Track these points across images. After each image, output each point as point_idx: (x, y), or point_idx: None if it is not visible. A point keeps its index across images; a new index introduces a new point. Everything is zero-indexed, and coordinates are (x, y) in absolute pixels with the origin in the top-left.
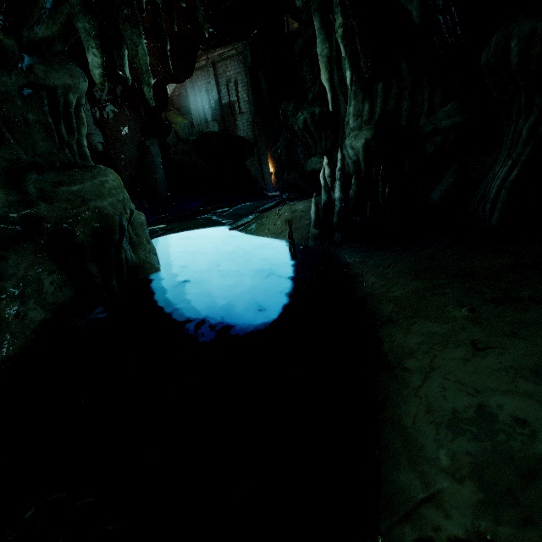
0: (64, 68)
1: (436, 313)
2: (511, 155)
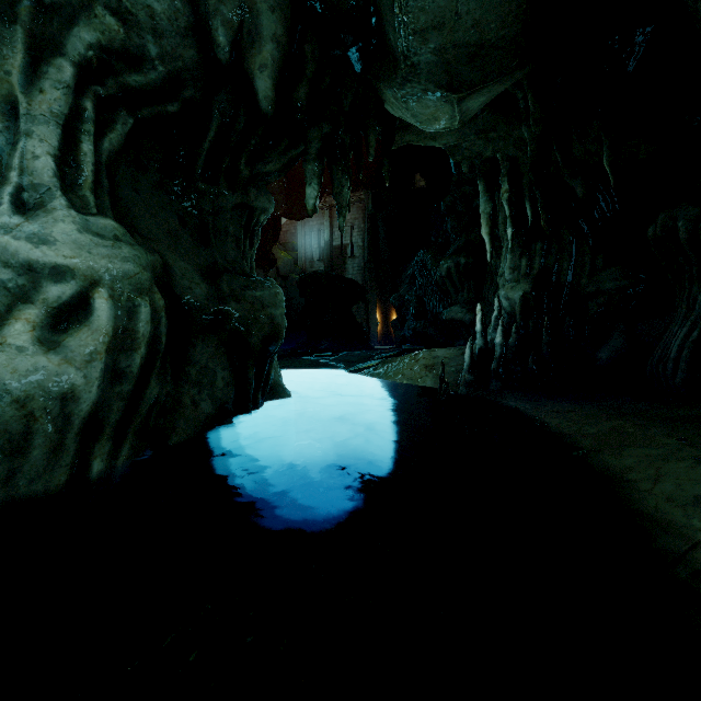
0: (267, 195)
1: (645, 442)
2: (688, 318)
